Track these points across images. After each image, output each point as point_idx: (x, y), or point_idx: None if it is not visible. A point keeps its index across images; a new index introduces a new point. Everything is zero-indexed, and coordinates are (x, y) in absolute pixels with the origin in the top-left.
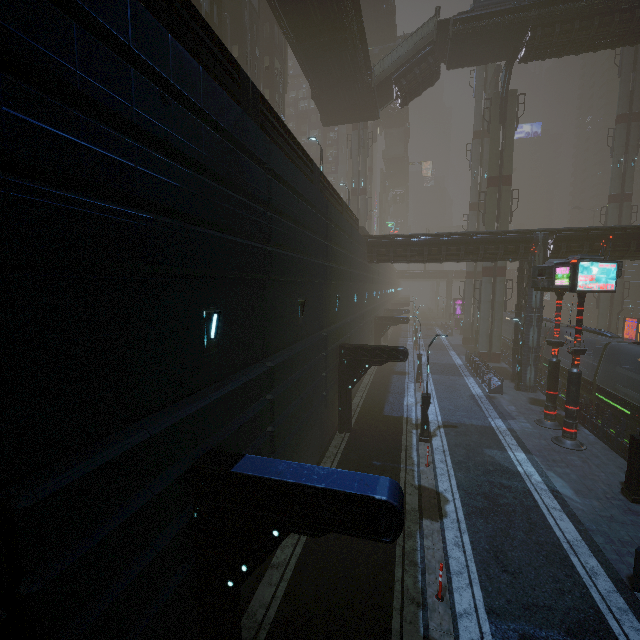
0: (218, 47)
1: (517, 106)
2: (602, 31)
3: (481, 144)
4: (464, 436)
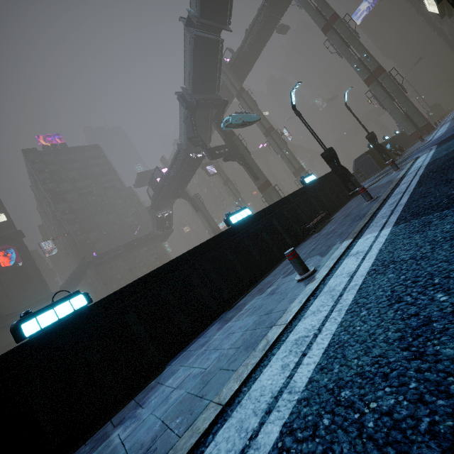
0: None
1: (199, 199)
2: (180, 182)
3: (228, 187)
4: None
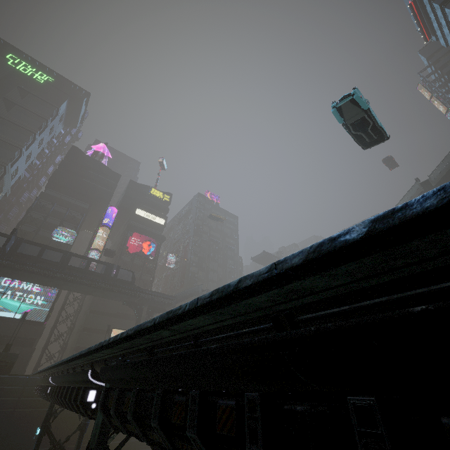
0: None
1: None
2: None
3: None
4: None
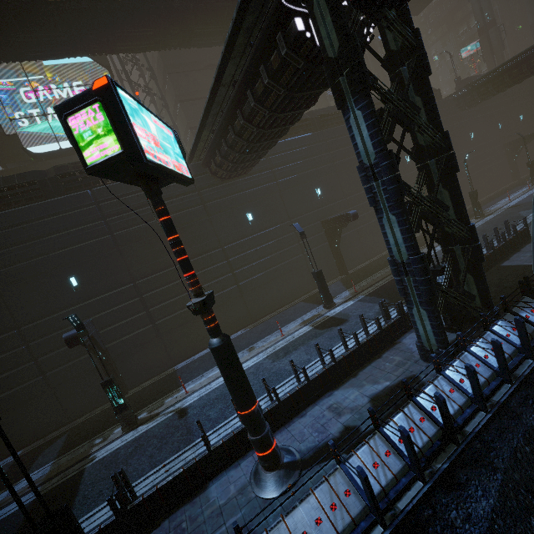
0: (302, 121)
1: None
2: None
3: None
4: (516, 209)
